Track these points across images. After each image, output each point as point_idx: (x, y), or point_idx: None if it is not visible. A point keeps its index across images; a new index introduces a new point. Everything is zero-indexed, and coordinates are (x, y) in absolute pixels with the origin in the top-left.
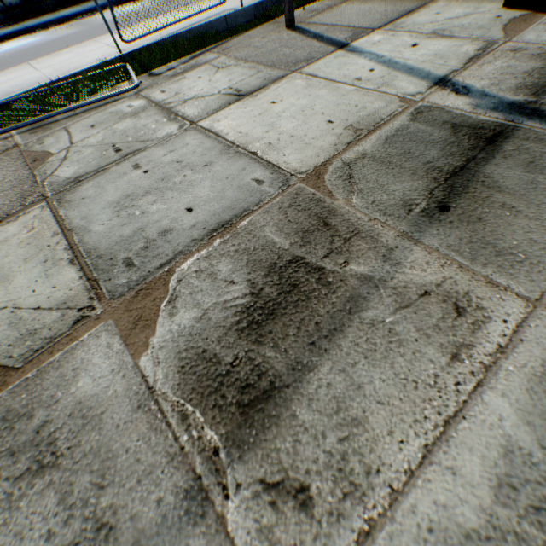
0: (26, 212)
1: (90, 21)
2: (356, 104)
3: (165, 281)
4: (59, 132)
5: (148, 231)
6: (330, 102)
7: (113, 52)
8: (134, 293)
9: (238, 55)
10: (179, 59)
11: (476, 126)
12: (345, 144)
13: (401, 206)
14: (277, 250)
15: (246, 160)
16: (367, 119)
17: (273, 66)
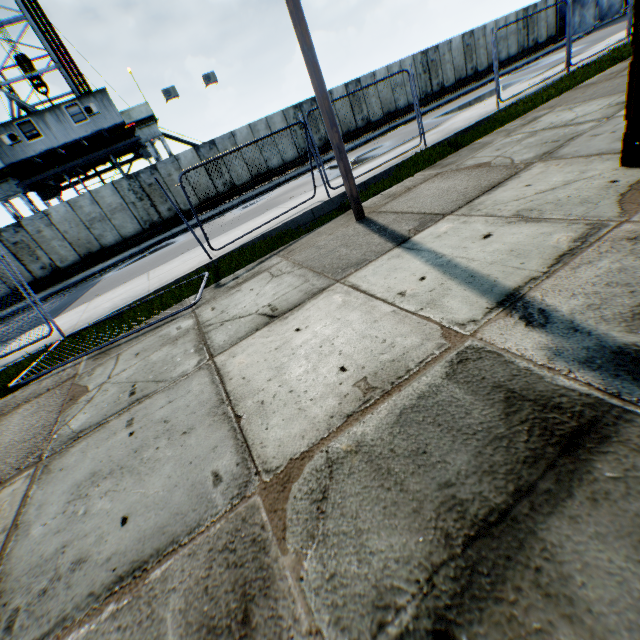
0: (14, 480)
1: (217, 221)
2: (384, 337)
3: None
4: (111, 360)
5: (67, 554)
6: (356, 332)
7: (207, 257)
8: None
9: (298, 257)
10: (252, 262)
11: (548, 401)
12: (343, 417)
13: (370, 605)
14: None
15: (224, 431)
16: (388, 366)
17: (321, 273)
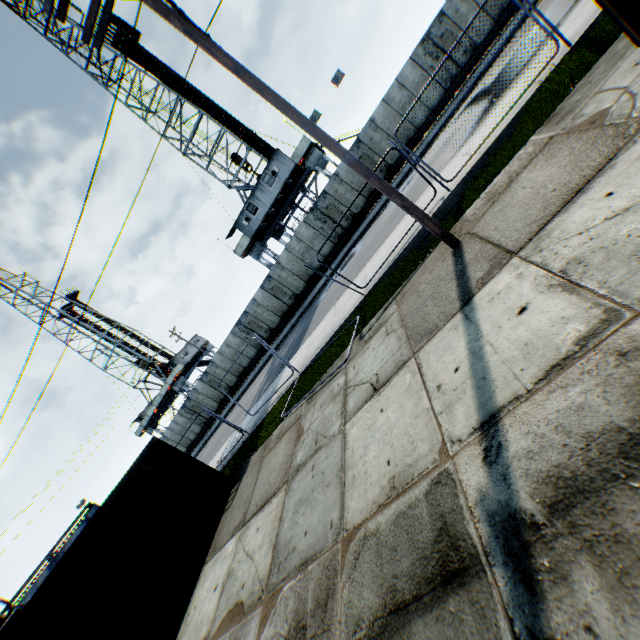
0: (281, 489)
1: (380, 220)
2: (413, 438)
3: (278, 593)
4: (312, 407)
5: (291, 542)
6: (404, 426)
7: (363, 291)
8: (271, 593)
9: (404, 308)
10: (383, 304)
11: (455, 541)
12: (377, 505)
13: (355, 621)
14: (305, 608)
15: (338, 492)
16: (406, 470)
17: (409, 339)
